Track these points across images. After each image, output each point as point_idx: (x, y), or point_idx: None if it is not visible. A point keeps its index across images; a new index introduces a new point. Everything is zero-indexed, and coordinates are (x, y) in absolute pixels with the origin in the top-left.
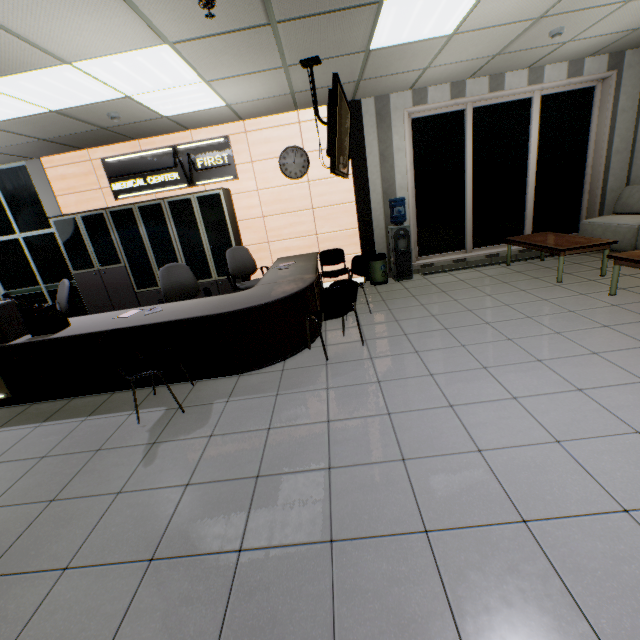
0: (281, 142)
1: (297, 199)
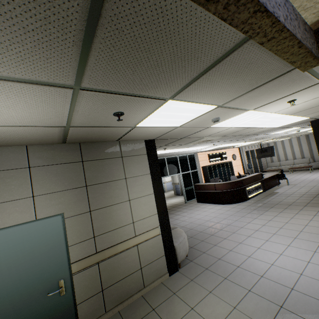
0: (231, 153)
1: (234, 164)
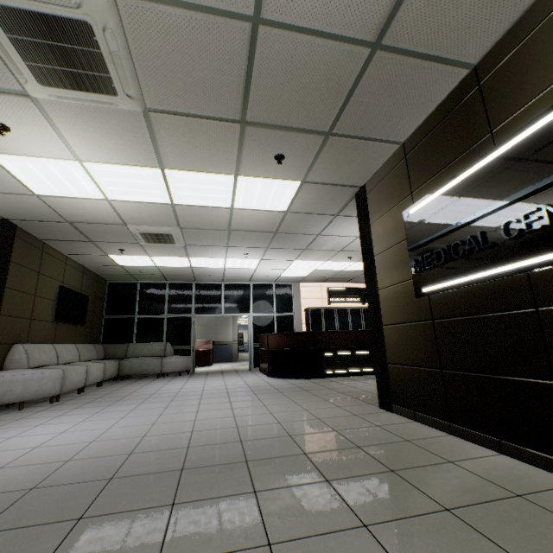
0: None
1: None
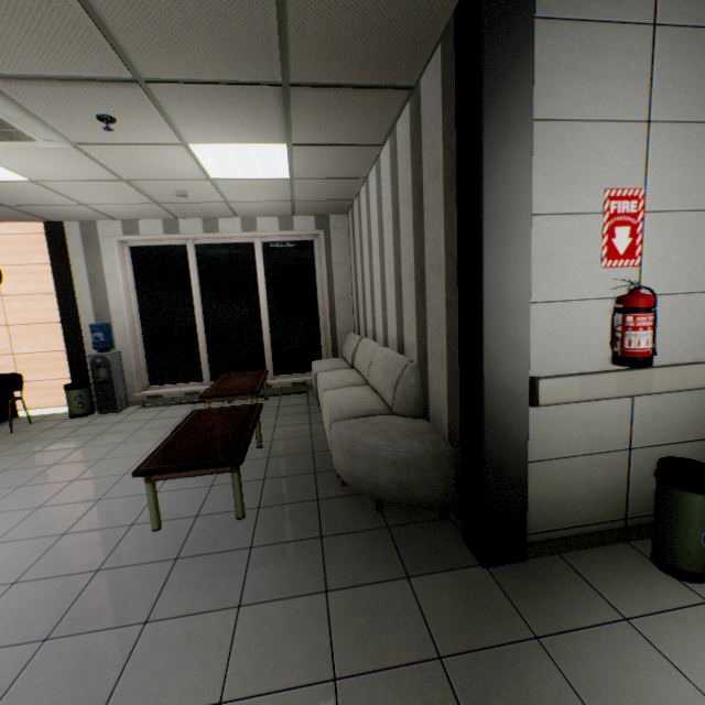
0: None
1: None
